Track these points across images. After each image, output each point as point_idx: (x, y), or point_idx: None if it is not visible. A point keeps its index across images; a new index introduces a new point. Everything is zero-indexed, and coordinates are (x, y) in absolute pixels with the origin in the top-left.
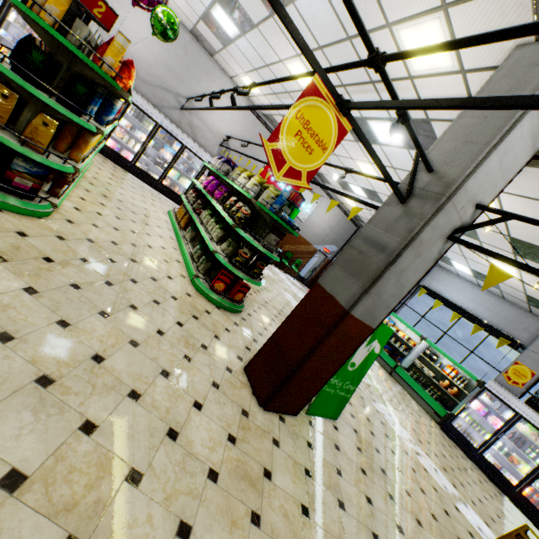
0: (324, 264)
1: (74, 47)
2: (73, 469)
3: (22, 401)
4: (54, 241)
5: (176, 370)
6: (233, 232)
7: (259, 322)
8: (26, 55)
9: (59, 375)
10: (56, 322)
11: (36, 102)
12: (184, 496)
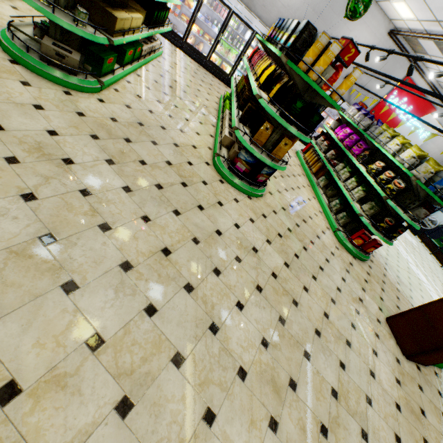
0: None
1: (328, 96)
2: (347, 391)
3: (317, 346)
4: (274, 216)
5: (356, 322)
6: (376, 196)
7: (379, 269)
8: (292, 105)
9: (319, 328)
10: (303, 288)
11: (281, 128)
12: (390, 417)
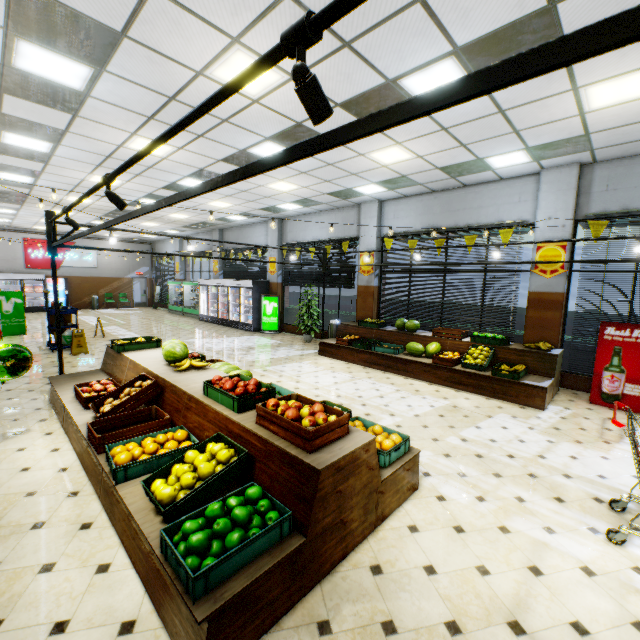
0: (149, 283)
1: None
2: None
3: None
4: None
5: None
6: None
7: None
8: None
9: None
10: None
11: None
12: None
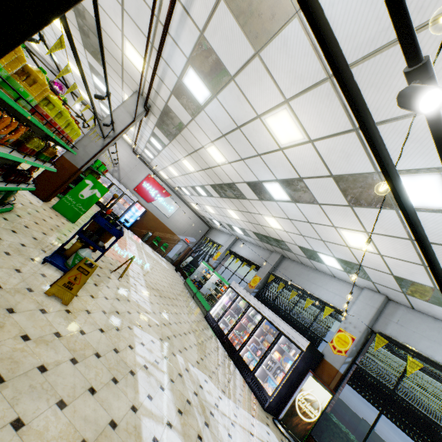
0: (187, 250)
1: None
2: None
3: None
4: None
5: None
6: None
7: None
8: None
9: None
10: None
11: None
12: None
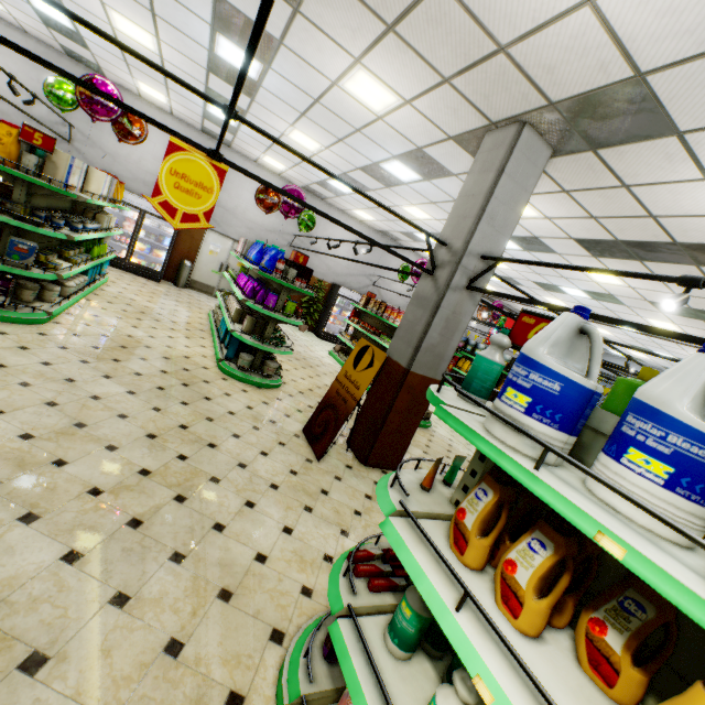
0: None
1: None
2: None
3: None
4: None
5: None
6: None
7: None
8: None
9: None
10: None
11: None
12: None
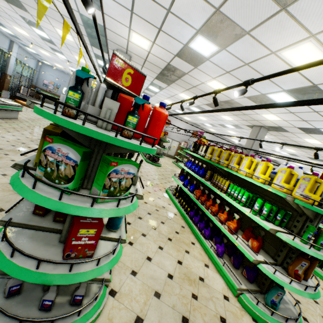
0: None
1: None
2: None
3: None
4: None
5: None
6: None
7: None
8: None
9: None
10: None
11: None
12: None
